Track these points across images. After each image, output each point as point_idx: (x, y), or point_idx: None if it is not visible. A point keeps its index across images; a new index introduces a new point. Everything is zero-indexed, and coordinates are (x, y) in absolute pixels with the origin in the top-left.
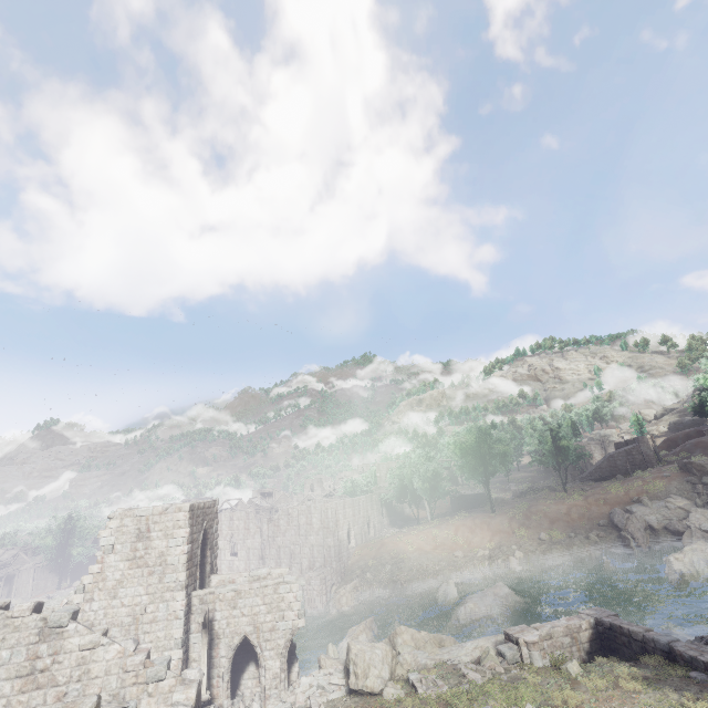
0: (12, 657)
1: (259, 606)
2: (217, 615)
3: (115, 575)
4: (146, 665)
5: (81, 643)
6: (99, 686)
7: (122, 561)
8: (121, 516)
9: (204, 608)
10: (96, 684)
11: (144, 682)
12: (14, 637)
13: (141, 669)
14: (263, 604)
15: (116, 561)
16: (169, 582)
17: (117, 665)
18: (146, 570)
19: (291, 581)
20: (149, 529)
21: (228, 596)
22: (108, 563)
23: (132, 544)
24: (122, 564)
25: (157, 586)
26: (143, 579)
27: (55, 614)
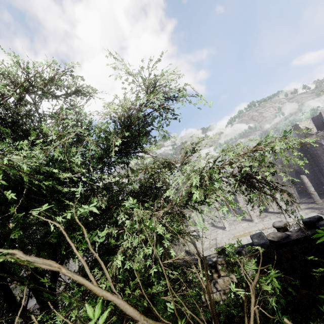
0: None
1: None
2: None
3: None
4: None
5: None
6: None
7: None
8: (323, 112)
9: None
10: None
11: None
12: None
13: None
14: None
15: None
16: None
17: None
18: None
19: None
20: None
21: None
22: None
23: None
24: None
25: None
26: None
27: None
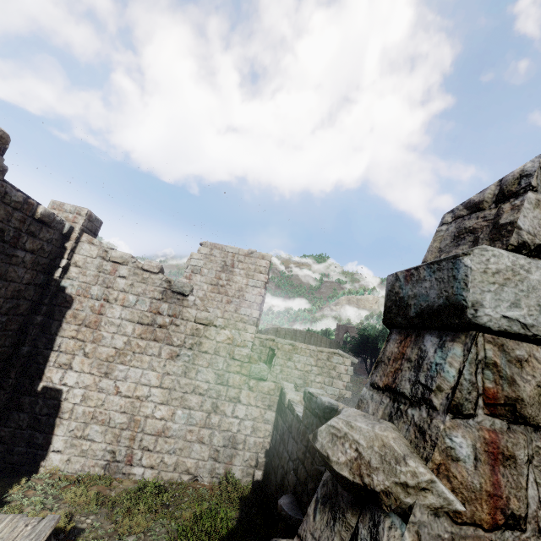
0: (137, 303)
1: (311, 366)
2: (273, 360)
3: (198, 293)
4: (250, 360)
5: (197, 316)
6: (207, 361)
7: (206, 283)
8: (211, 246)
9: (271, 347)
10: (205, 358)
11: (246, 374)
12: (141, 287)
13: (245, 362)
14: (316, 366)
15: (201, 282)
16: (243, 314)
17: (225, 349)
18: (225, 297)
19: (345, 355)
20: (234, 265)
21: (285, 348)
22: (194, 281)
23: (216, 272)
24: (205, 286)
25: (232, 314)
26: (221, 304)
27: (179, 281)
